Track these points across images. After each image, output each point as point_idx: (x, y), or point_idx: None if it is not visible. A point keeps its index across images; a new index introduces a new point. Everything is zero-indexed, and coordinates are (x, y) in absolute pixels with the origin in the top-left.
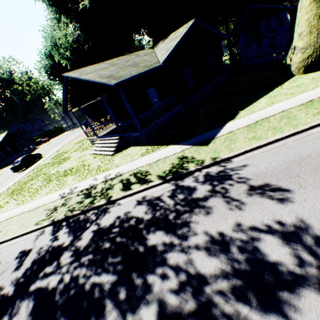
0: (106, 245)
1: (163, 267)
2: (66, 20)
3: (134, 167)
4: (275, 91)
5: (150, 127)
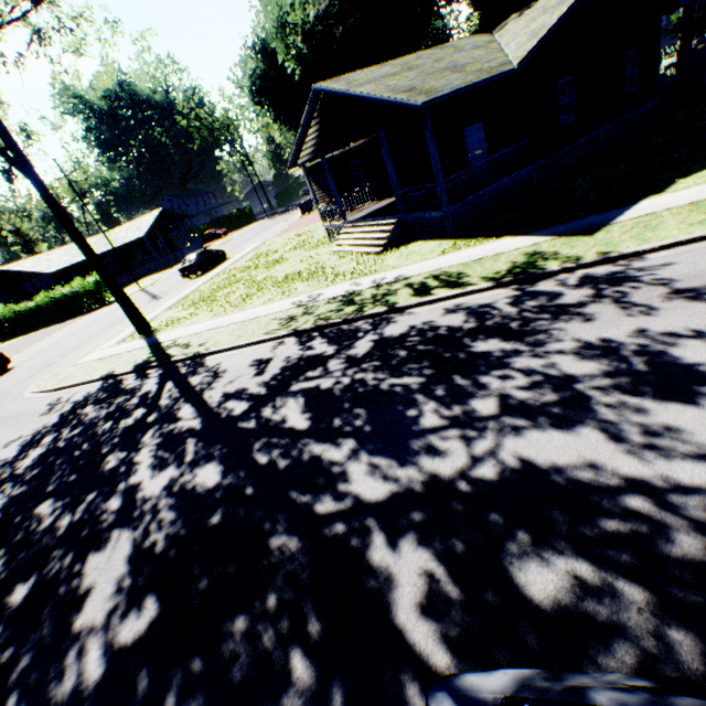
0: (400, 353)
1: (504, 370)
2: None
3: (431, 268)
4: None
5: (465, 202)
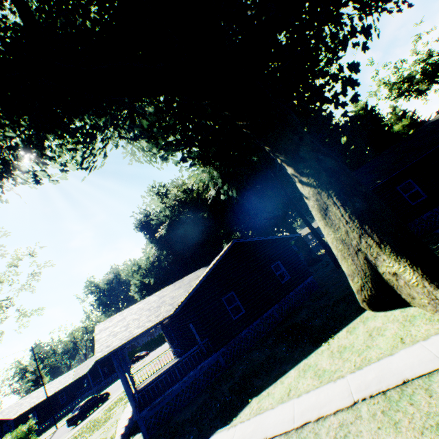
0: None
1: None
2: (151, 245)
3: None
4: (318, 351)
5: (153, 404)
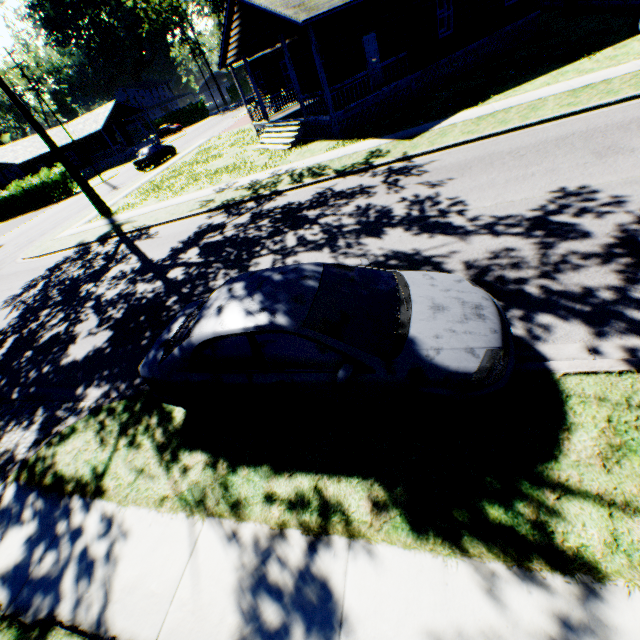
0: (266, 220)
1: (311, 225)
2: None
3: (311, 164)
4: (575, 65)
5: (348, 108)
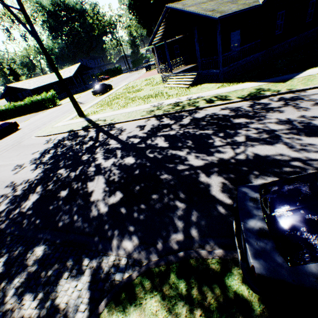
0: (203, 123)
1: (247, 128)
2: None
3: (213, 94)
4: None
5: (229, 66)
